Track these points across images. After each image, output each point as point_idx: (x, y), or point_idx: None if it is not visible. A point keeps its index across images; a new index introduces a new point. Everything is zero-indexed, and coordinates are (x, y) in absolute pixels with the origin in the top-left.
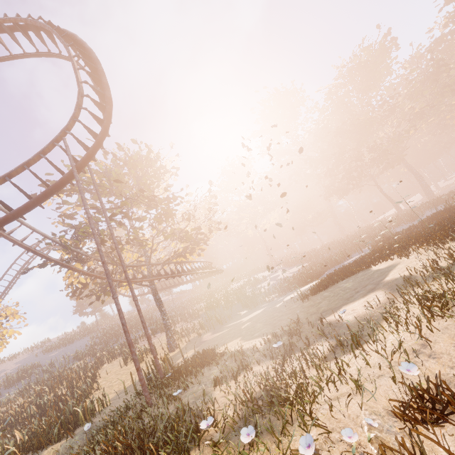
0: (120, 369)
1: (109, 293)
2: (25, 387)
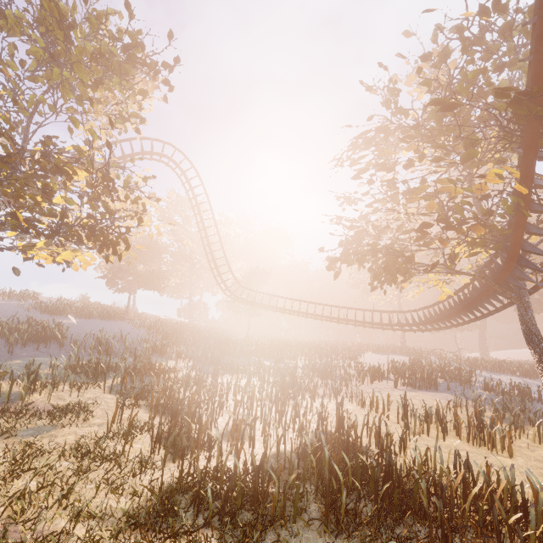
0: (423, 438)
1: (402, 269)
2: (95, 365)
